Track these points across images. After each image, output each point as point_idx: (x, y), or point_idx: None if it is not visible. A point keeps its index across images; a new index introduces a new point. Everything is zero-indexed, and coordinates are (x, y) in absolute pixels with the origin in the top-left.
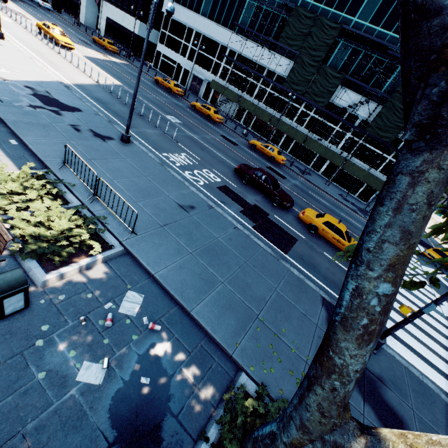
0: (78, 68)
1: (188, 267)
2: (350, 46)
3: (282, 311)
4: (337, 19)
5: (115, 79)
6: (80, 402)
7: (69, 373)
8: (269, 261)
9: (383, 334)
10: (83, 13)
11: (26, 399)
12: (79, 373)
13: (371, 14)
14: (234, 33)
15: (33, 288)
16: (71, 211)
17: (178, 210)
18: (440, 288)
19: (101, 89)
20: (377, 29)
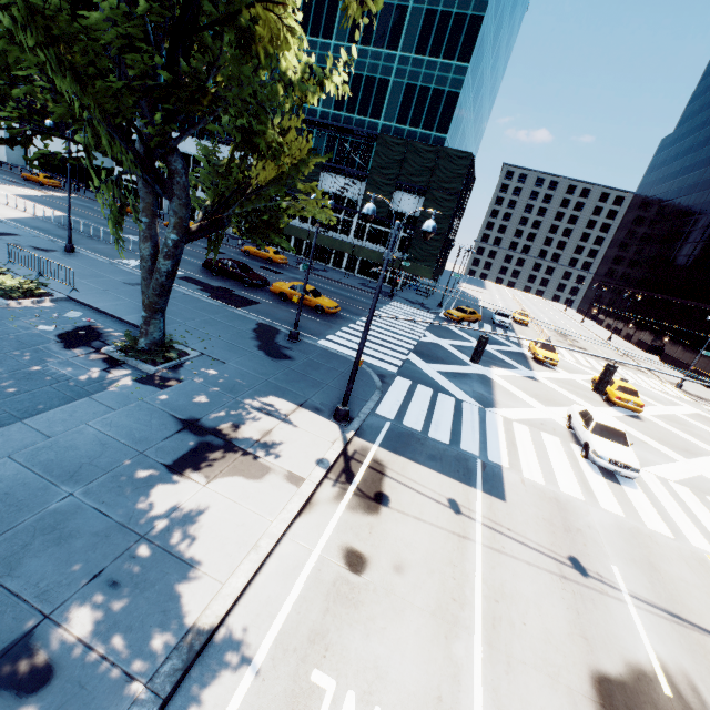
0: (8, 205)
1: (125, 305)
2: (325, 134)
3: (209, 323)
4: (304, 111)
5: (58, 211)
6: (40, 333)
7: (32, 327)
8: (212, 308)
9: (294, 325)
10: (3, 149)
11: (8, 330)
12: (38, 327)
13: (332, 102)
14: (203, 141)
15: (1, 307)
16: (20, 278)
17: (124, 285)
18: (442, 332)
19: (40, 221)
20: (343, 115)
